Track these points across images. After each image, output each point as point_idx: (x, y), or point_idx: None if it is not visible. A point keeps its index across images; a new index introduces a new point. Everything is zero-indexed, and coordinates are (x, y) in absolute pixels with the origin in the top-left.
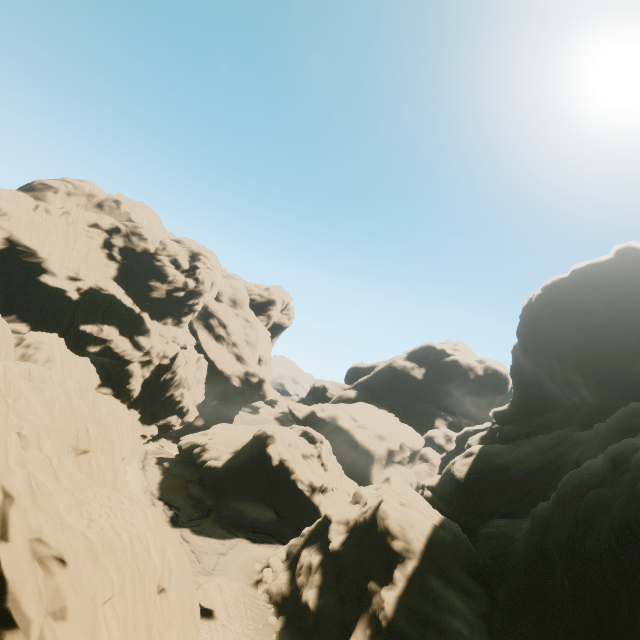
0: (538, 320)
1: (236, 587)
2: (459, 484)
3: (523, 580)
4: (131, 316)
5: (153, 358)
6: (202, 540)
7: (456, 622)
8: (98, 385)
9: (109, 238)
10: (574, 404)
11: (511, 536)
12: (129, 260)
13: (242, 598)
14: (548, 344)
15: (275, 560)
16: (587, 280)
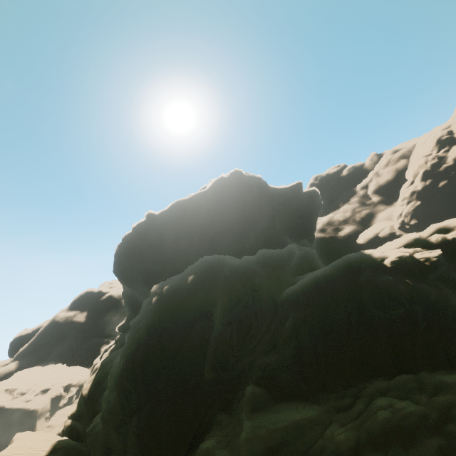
0: (121, 261)
1: None
2: (85, 400)
3: (102, 448)
4: None
5: None
6: None
7: None
8: None
9: None
10: None
11: None
12: None
13: None
14: (130, 274)
15: None
16: (139, 233)
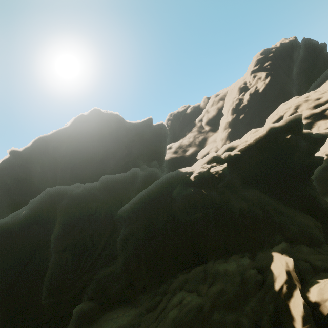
0: None
1: None
2: None
3: None
4: None
5: None
6: None
7: None
8: None
9: None
10: None
11: None
12: None
13: None
14: (0, 208)
15: None
16: (4, 169)
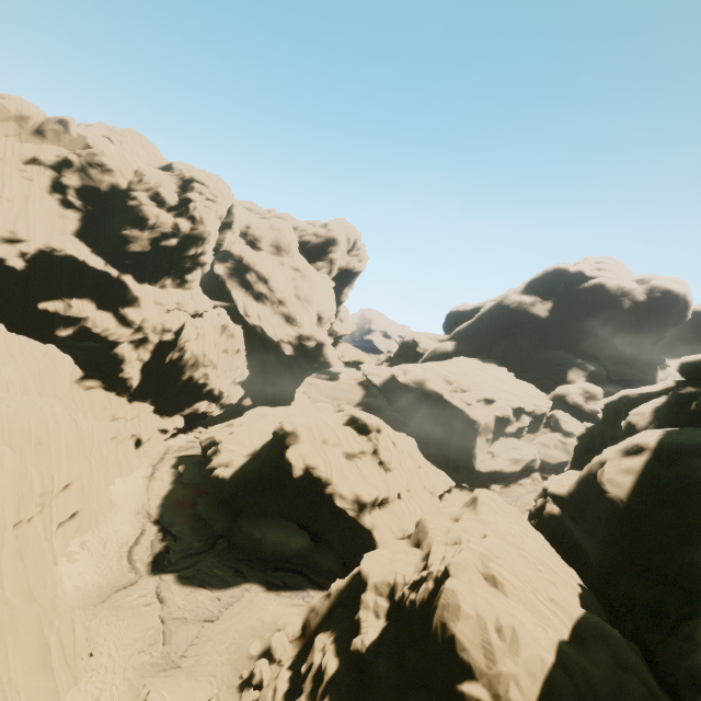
0: None
1: (202, 700)
2: (615, 510)
3: None
4: (109, 282)
5: (148, 334)
6: (187, 595)
7: None
8: (80, 378)
9: (58, 177)
10: None
11: None
12: (95, 205)
13: None
14: None
15: (279, 641)
16: None
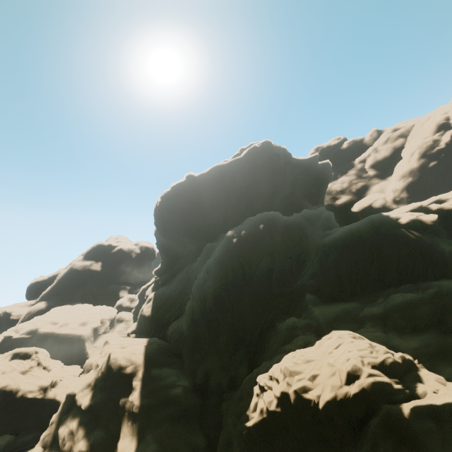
0: (163, 215)
1: None
2: (149, 319)
3: (190, 339)
4: None
5: None
6: None
7: (170, 378)
8: None
9: None
10: (188, 252)
11: (181, 325)
12: None
13: None
14: (171, 226)
15: None
16: (179, 191)
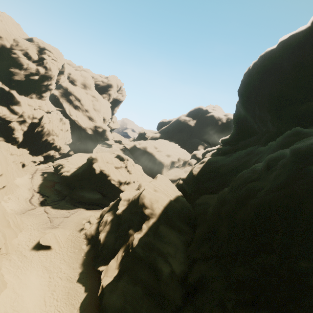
0: (251, 81)
1: (68, 233)
2: (194, 177)
3: (208, 227)
4: (4, 93)
5: (26, 119)
6: (56, 211)
7: (168, 248)
8: None
9: None
10: (263, 132)
11: (210, 204)
12: None
13: (71, 238)
14: (255, 97)
15: (92, 218)
16: (287, 47)
